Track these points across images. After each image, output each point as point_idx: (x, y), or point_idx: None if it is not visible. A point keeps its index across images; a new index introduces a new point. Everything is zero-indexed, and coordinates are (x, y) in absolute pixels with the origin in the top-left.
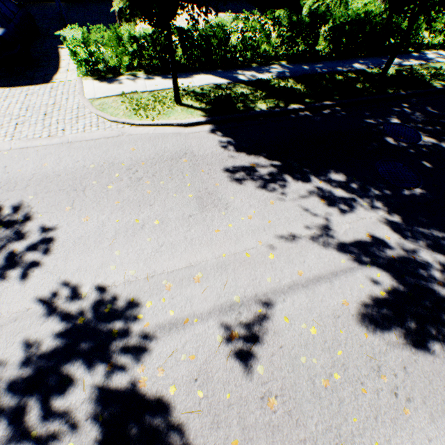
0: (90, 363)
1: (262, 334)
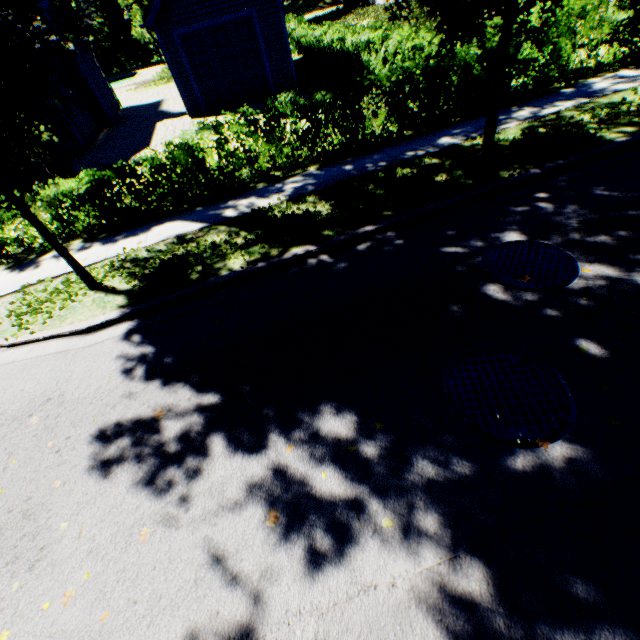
0: None
1: None
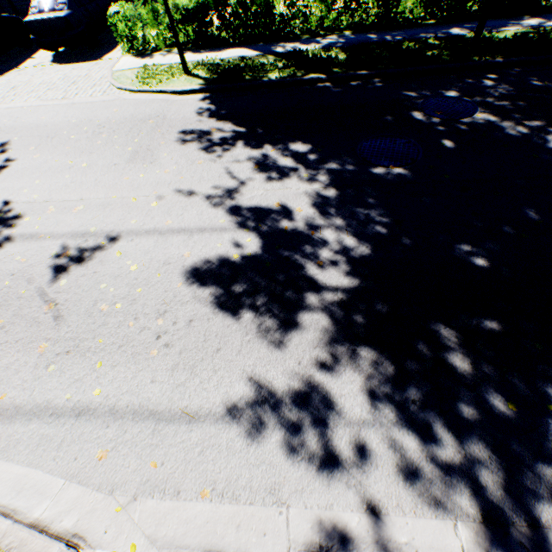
0: None
1: (90, 259)
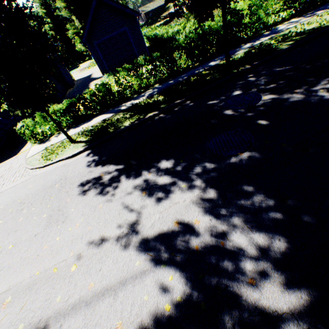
0: None
1: None
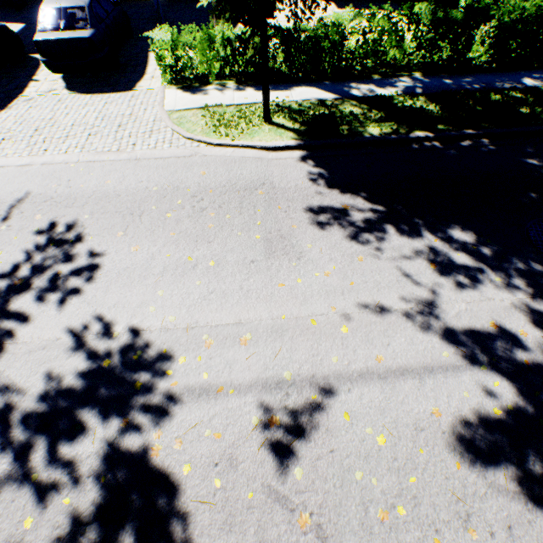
0: (105, 413)
1: (310, 427)
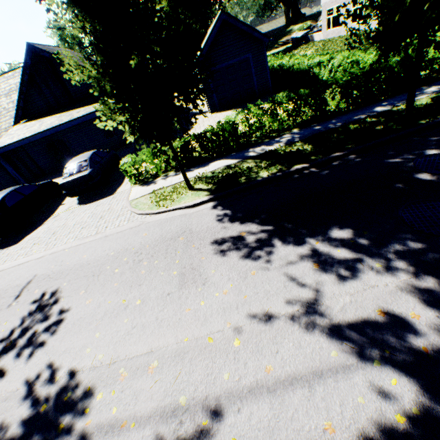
0: None
1: None
